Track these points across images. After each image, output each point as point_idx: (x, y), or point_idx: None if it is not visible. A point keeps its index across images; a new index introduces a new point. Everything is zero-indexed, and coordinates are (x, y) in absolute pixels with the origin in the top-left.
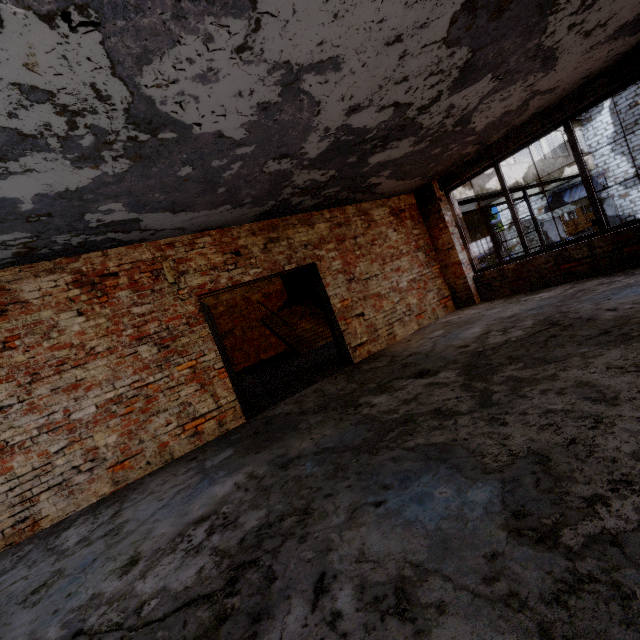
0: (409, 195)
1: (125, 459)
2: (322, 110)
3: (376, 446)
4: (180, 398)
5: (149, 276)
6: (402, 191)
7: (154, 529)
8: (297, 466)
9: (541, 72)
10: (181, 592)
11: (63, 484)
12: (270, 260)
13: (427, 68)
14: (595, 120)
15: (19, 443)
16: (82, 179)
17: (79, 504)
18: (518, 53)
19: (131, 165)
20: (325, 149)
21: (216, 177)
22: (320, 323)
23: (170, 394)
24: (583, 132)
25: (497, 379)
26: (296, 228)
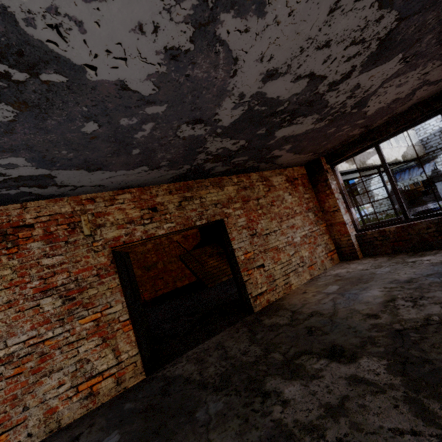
0: (301, 167)
1: (2, 432)
2: (239, 70)
3: None
4: (78, 354)
5: (65, 228)
6: (296, 163)
7: None
8: None
9: (440, 60)
10: None
11: None
12: (183, 216)
13: (351, 33)
14: (424, 123)
15: None
16: None
17: None
18: (434, 32)
19: (17, 113)
20: (238, 118)
21: (128, 137)
22: (224, 261)
23: (68, 350)
24: (416, 131)
25: None
26: (208, 189)
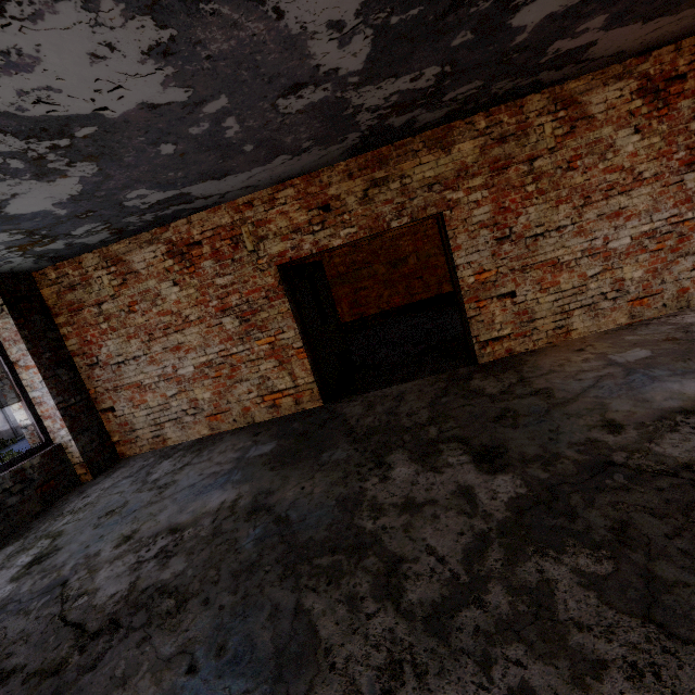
0: None
1: (217, 413)
2: (282, 4)
3: (298, 565)
4: (260, 371)
5: (229, 244)
6: (685, 30)
7: (164, 510)
8: (252, 524)
9: None
10: (91, 607)
11: (178, 420)
12: (370, 214)
13: None
14: None
15: (148, 384)
16: (71, 186)
17: (189, 436)
18: None
19: (97, 164)
20: (372, 49)
21: (220, 140)
22: None
23: (251, 366)
24: None
25: (525, 571)
26: (418, 157)
